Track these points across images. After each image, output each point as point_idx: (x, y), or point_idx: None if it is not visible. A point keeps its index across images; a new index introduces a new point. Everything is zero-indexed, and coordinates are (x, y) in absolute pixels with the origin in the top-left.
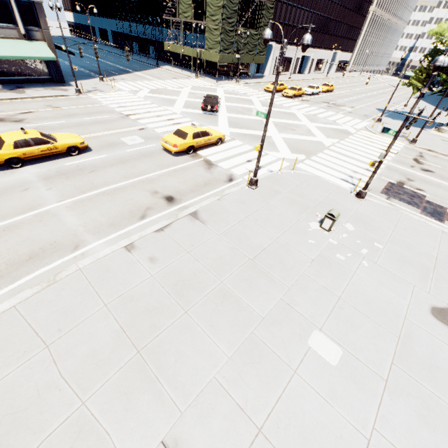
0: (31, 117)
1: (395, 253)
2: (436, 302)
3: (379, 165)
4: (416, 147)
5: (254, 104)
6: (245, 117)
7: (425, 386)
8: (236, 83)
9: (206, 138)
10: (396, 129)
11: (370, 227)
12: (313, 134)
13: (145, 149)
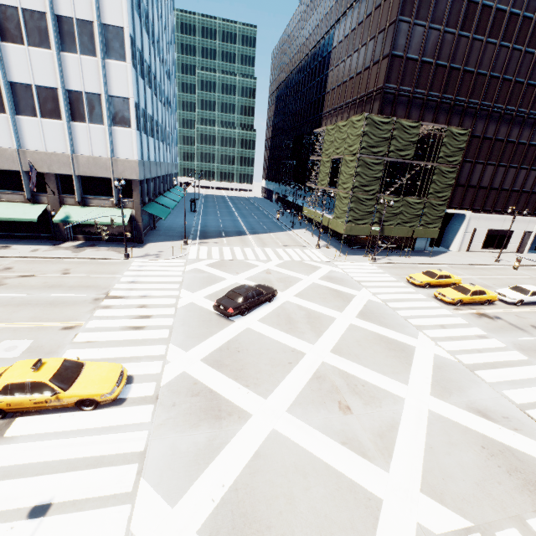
0: (15, 282)
1: None
2: None
3: None
4: None
5: (345, 308)
6: (279, 336)
7: None
8: (371, 261)
9: (42, 396)
10: None
11: None
12: (389, 450)
13: None
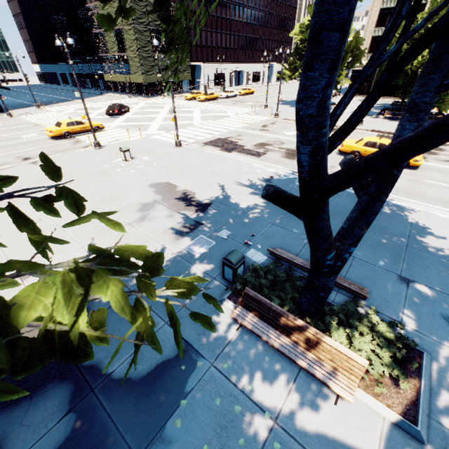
0: None
1: (163, 166)
2: (160, 181)
3: (175, 119)
4: (278, 119)
5: (163, 108)
6: (144, 116)
7: (102, 206)
8: (164, 98)
9: (82, 126)
10: (275, 110)
11: (163, 157)
12: (193, 120)
13: (35, 139)
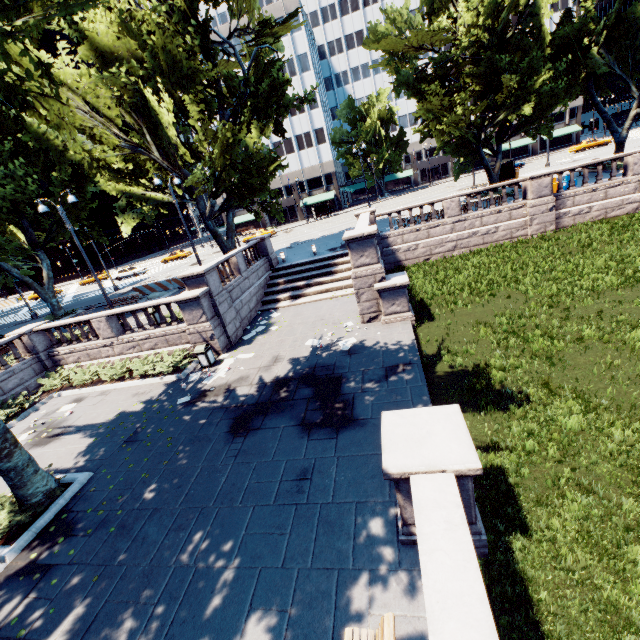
0: None
1: None
2: None
3: None
4: None
5: None
6: None
7: None
8: None
9: None
10: None
11: None
12: None
13: None
